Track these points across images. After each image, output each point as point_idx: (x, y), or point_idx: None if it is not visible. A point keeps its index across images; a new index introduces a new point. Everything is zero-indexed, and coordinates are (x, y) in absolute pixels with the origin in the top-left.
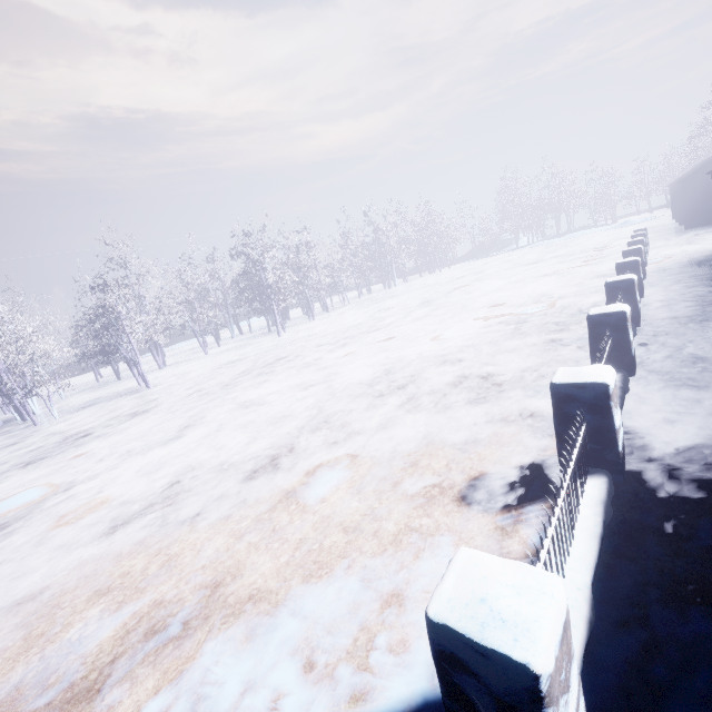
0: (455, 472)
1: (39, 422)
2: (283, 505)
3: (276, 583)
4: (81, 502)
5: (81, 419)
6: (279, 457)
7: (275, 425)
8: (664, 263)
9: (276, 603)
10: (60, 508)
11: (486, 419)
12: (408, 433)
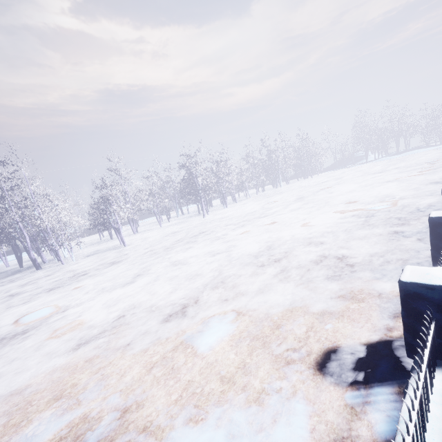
0: (312, 340)
1: (65, 262)
2: (182, 347)
3: (164, 420)
4: (68, 321)
5: (86, 263)
6: (188, 306)
7: (190, 280)
8: None
9: (160, 440)
10: (56, 324)
11: (340, 295)
12: (279, 299)
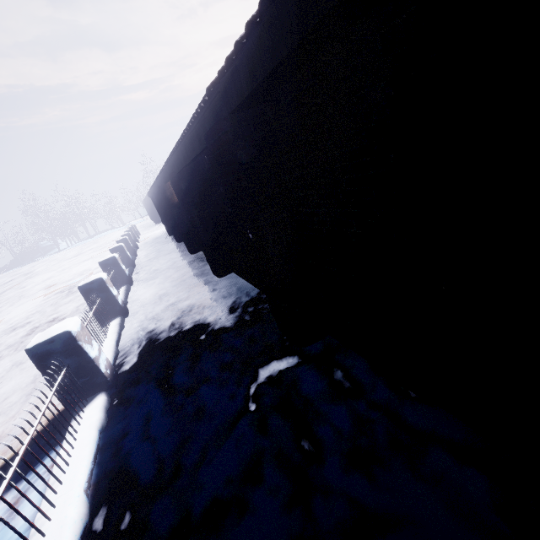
0: None
1: None
2: None
3: None
4: None
5: None
6: None
7: None
8: (147, 240)
9: None
10: None
11: None
12: None
